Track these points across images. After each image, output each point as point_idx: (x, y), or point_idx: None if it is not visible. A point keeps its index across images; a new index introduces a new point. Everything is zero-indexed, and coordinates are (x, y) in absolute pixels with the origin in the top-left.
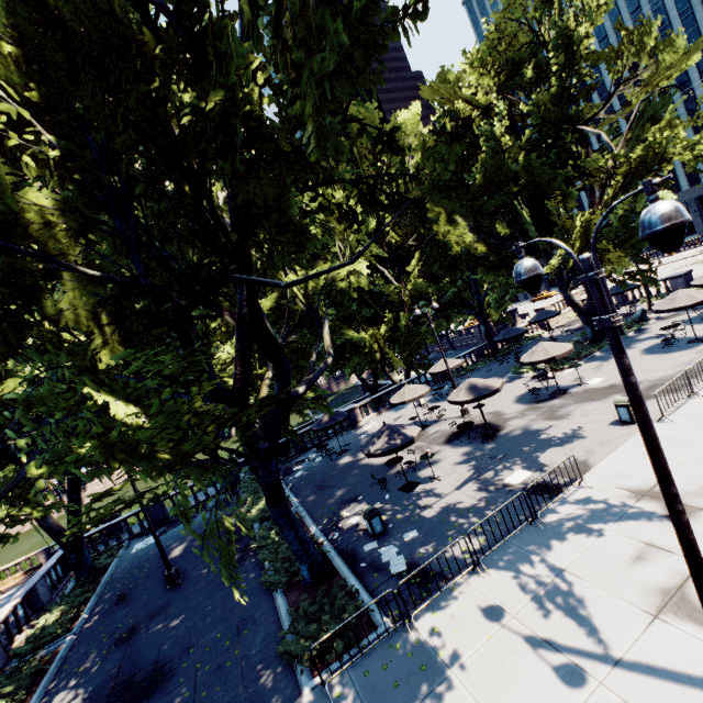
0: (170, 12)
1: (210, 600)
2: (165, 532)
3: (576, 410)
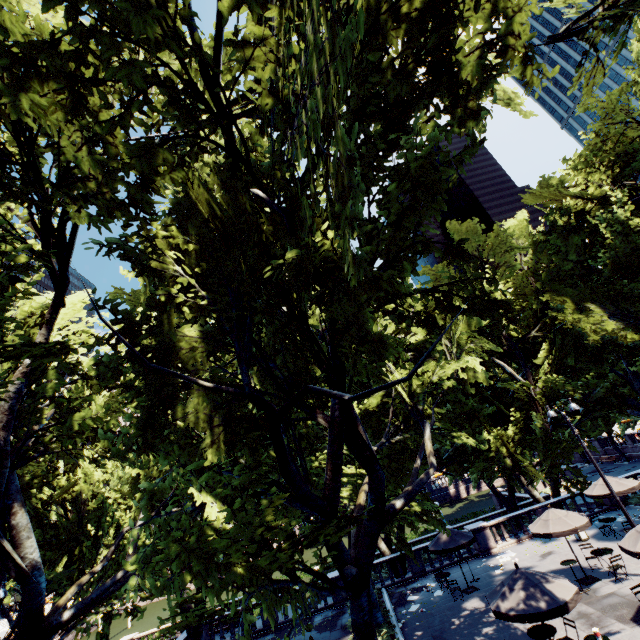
0: (273, 202)
1: None
2: None
3: None
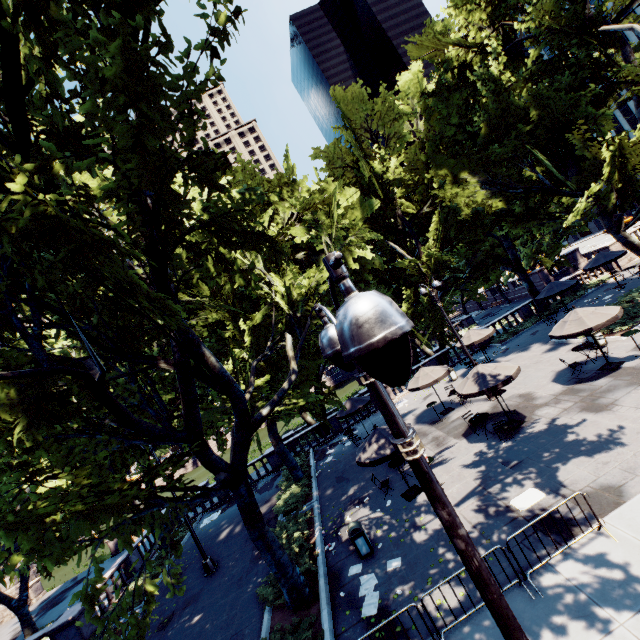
0: None
1: (224, 600)
2: (224, 509)
3: (625, 397)
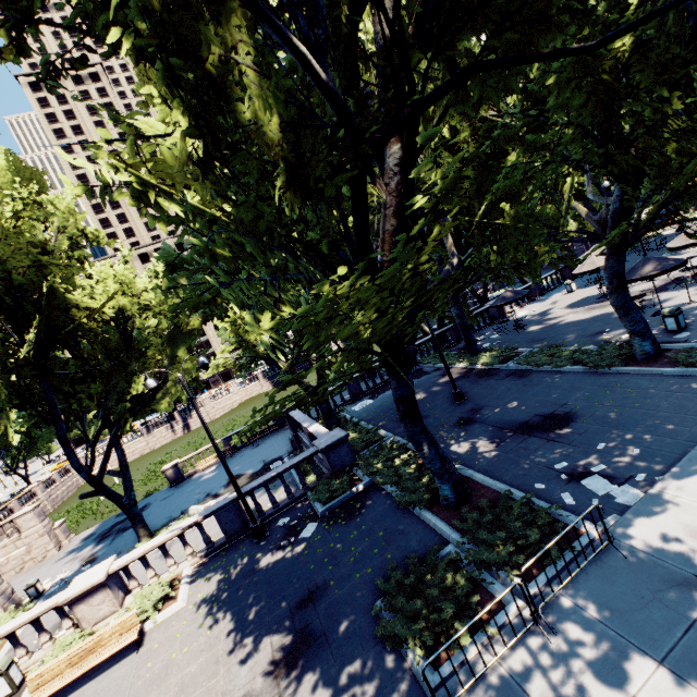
0: None
1: (531, 392)
2: (374, 397)
3: None
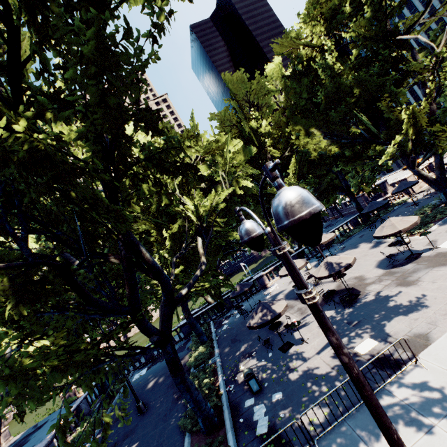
0: None
1: (154, 431)
2: (150, 367)
3: (425, 275)
